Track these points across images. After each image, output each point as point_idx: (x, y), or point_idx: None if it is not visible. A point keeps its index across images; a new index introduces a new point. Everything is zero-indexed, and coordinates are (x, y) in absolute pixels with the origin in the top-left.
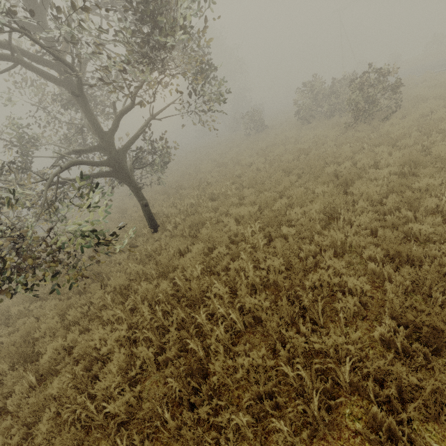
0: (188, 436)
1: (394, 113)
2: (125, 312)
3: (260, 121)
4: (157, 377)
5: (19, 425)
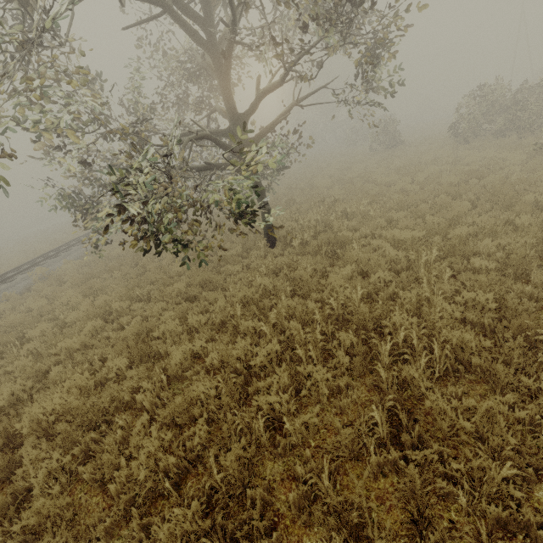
0: (415, 476)
1: None
2: (268, 326)
3: (394, 134)
4: (323, 405)
5: (157, 424)
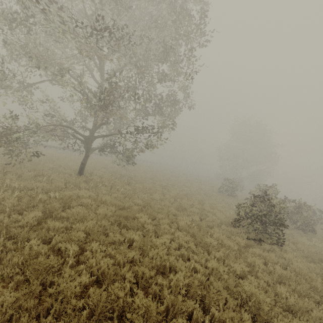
0: None
1: (264, 241)
2: None
3: (231, 189)
4: None
5: None
